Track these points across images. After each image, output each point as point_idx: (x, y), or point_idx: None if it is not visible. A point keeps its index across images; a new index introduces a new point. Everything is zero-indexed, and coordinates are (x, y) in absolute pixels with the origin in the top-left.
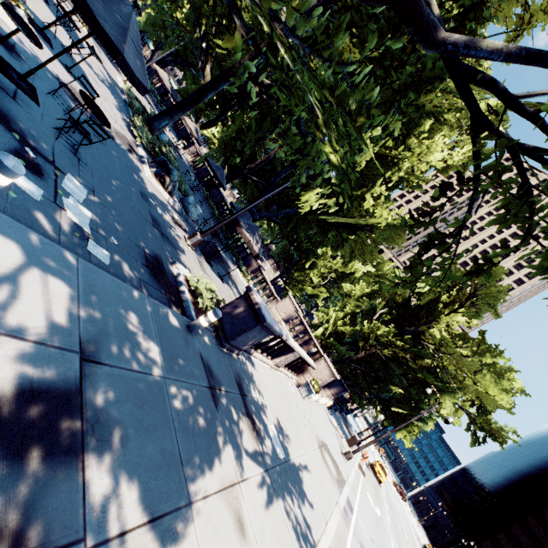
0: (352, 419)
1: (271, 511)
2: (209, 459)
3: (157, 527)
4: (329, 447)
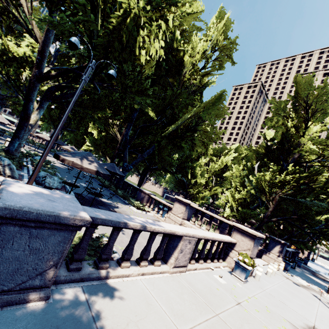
0: (313, 264)
1: None
2: None
3: None
4: (320, 328)
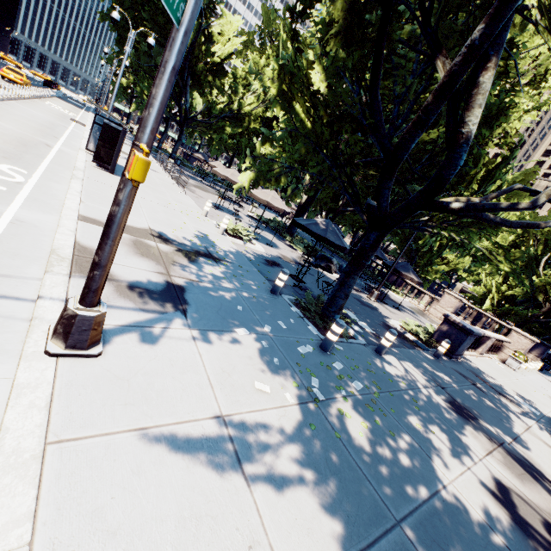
0: None
1: None
2: (507, 418)
3: (518, 441)
4: None
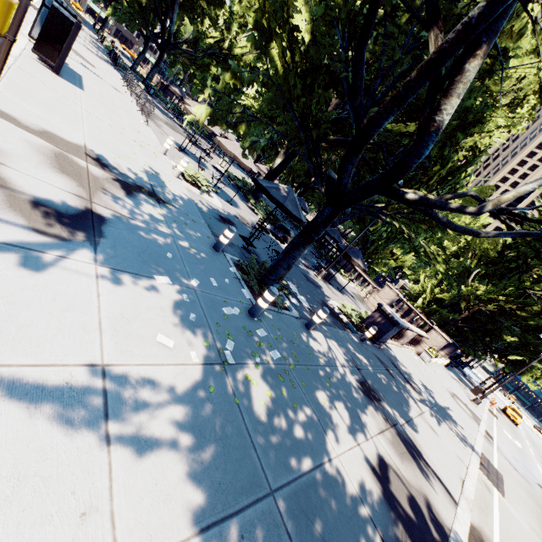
0: (469, 371)
1: (442, 427)
2: (407, 403)
3: (409, 424)
4: (458, 396)
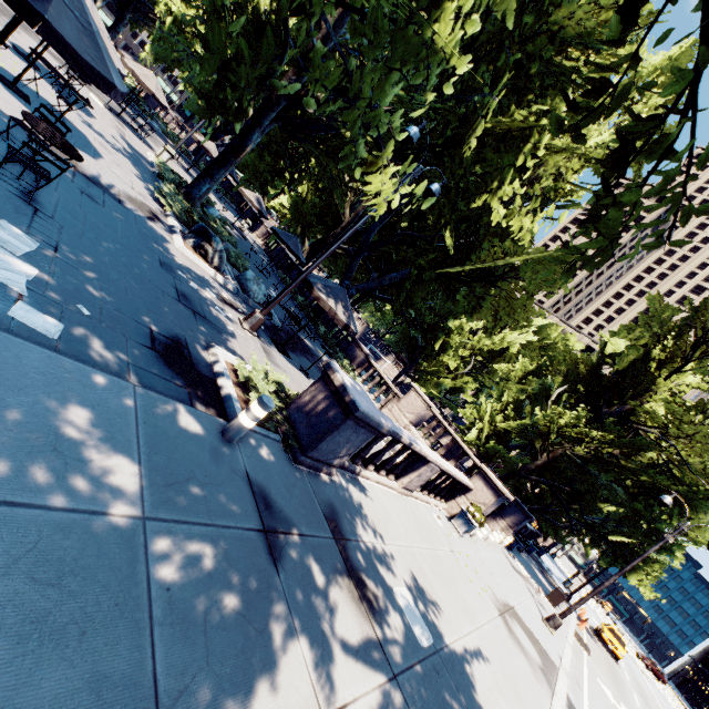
0: (550, 561)
1: None
2: (244, 677)
3: None
4: (518, 611)
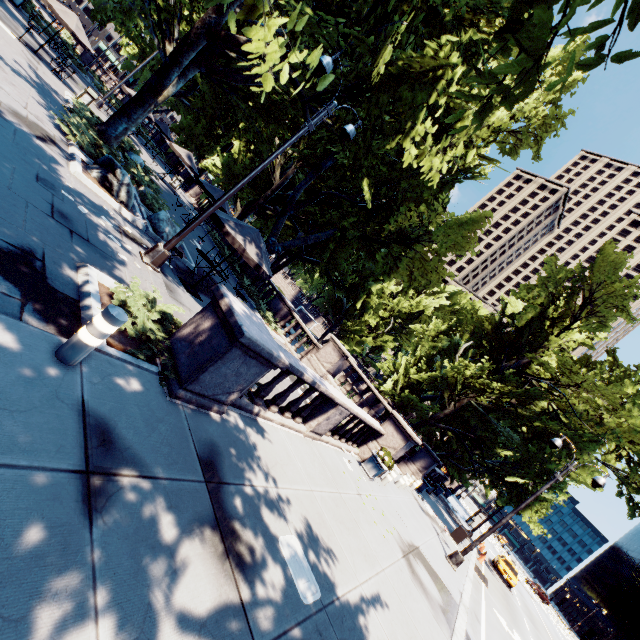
0: (455, 501)
1: None
2: None
3: None
4: (422, 551)
